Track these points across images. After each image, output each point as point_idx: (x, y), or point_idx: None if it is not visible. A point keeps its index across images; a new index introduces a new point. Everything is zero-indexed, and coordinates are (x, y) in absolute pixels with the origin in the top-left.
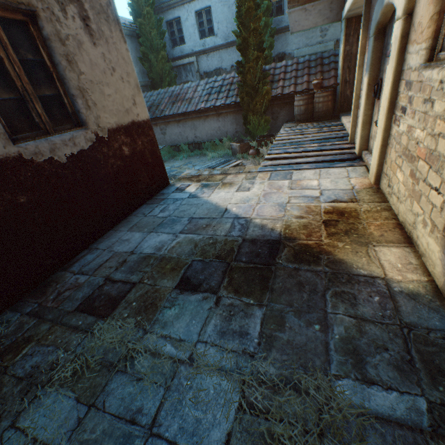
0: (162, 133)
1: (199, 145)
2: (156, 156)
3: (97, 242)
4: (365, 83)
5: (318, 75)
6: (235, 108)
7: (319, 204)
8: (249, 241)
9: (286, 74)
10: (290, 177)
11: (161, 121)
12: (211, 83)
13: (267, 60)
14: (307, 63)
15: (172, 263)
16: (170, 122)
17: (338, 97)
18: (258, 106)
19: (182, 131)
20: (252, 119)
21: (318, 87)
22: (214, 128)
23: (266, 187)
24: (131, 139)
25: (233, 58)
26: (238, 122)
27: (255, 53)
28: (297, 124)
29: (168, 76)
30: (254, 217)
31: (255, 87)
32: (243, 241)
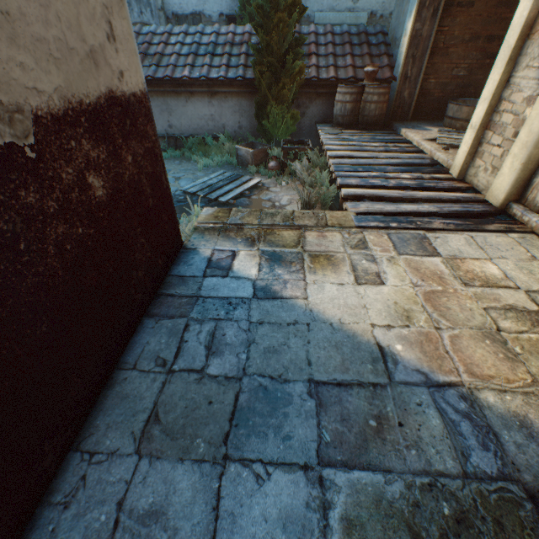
0: None
1: (176, 141)
2: (160, 188)
3: (32, 537)
4: None
5: (367, 59)
6: (241, 88)
7: None
8: None
9: (318, 46)
10: (435, 249)
11: None
12: (196, 35)
13: None
14: (348, 37)
15: None
16: None
17: (394, 99)
18: (285, 92)
19: None
20: (273, 111)
21: (372, 77)
22: (203, 116)
23: (411, 274)
24: (109, 148)
25: (223, 1)
26: (244, 111)
27: None
28: (338, 129)
29: None
30: (472, 382)
31: (281, 58)
32: (537, 504)
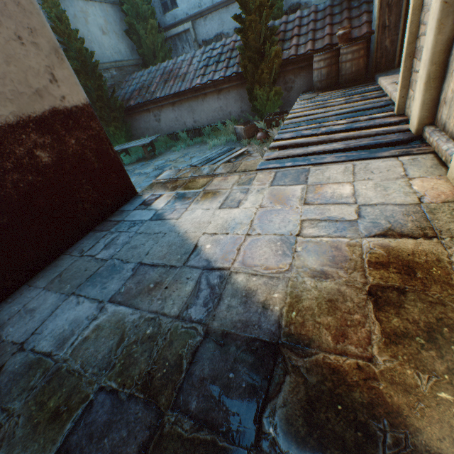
0: (156, 120)
1: (199, 131)
2: (107, 157)
3: None
4: (436, 1)
5: (345, 23)
6: (238, 81)
7: (358, 241)
8: (216, 340)
9: (301, 27)
10: (306, 179)
11: (153, 105)
12: (208, 52)
13: (277, 15)
14: (329, 9)
15: (61, 393)
16: (163, 106)
17: (374, 51)
18: (265, 75)
19: (178, 115)
20: (258, 92)
21: (344, 39)
22: (215, 109)
23: (266, 199)
24: (53, 137)
25: None
26: (243, 98)
27: (257, 0)
28: (317, 94)
29: (161, 50)
30: (237, 268)
31: (260, 49)
32: (205, 338)
